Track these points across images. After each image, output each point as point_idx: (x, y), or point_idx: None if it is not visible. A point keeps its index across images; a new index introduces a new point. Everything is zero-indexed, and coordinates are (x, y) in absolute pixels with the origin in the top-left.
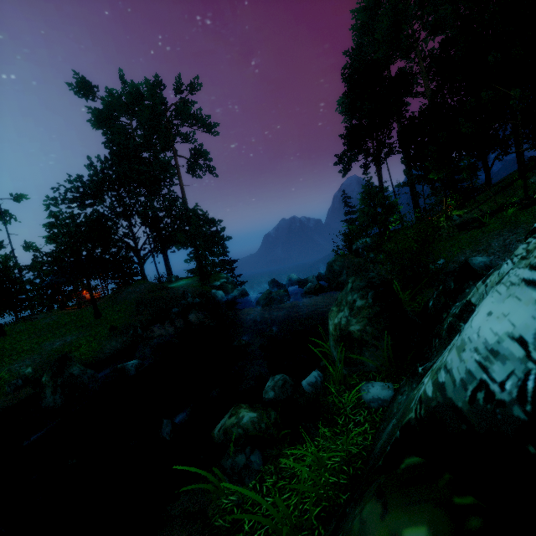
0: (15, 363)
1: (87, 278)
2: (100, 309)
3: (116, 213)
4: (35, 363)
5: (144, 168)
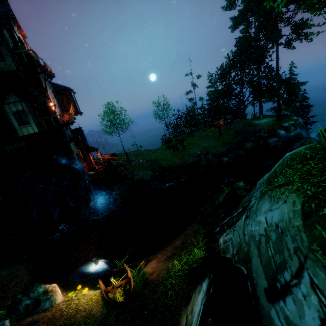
0: (195, 148)
1: (218, 120)
2: (221, 132)
3: (235, 84)
4: (200, 150)
5: (253, 56)
